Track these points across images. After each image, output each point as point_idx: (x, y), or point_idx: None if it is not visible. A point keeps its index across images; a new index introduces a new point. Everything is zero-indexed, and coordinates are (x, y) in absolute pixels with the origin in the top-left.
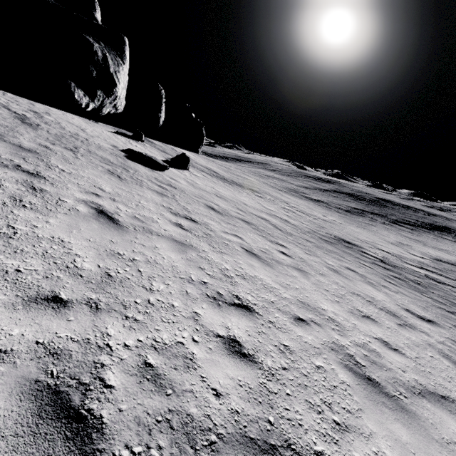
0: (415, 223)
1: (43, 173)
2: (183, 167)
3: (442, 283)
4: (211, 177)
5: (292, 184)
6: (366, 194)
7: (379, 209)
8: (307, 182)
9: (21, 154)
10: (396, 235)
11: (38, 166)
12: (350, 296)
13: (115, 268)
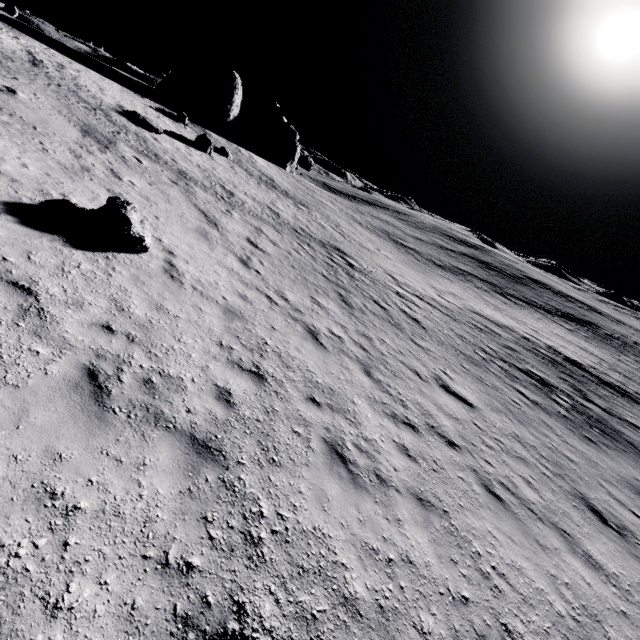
0: (540, 305)
1: None
2: (203, 149)
3: (406, 300)
4: (249, 175)
5: (400, 231)
6: (515, 269)
7: (506, 282)
8: (433, 238)
9: None
10: (468, 293)
11: None
12: (187, 204)
13: None
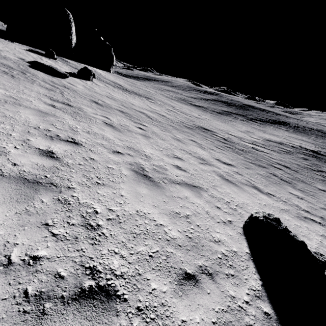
0: (264, 120)
1: None
2: (87, 78)
3: (261, 151)
4: (114, 87)
5: (183, 96)
6: (237, 101)
7: (243, 111)
8: (196, 94)
9: None
10: (247, 127)
11: None
12: (176, 149)
13: None
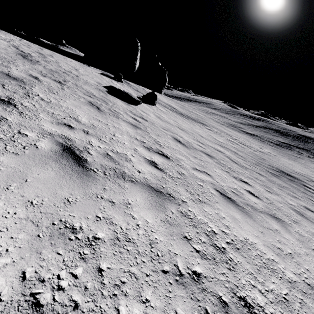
0: None
1: (16, 100)
2: (151, 102)
3: None
4: (172, 111)
5: (231, 120)
6: (290, 131)
7: (302, 144)
8: (242, 119)
9: (3, 80)
10: None
11: (15, 93)
12: None
13: (56, 273)
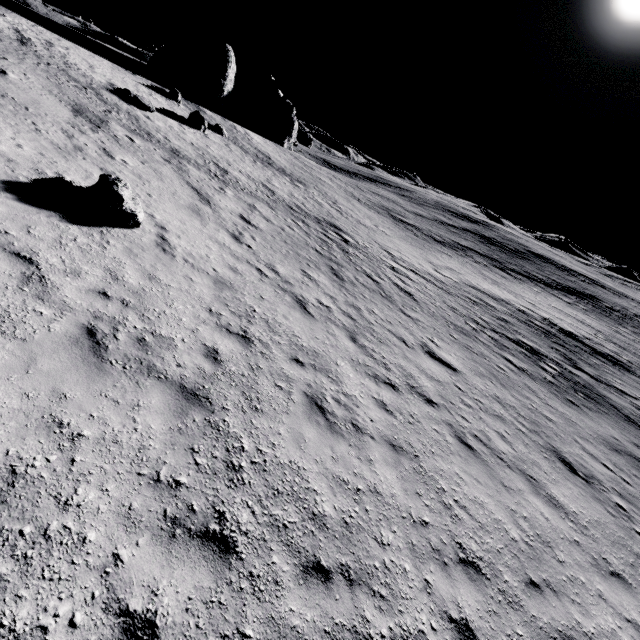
0: (540, 279)
1: None
2: (197, 127)
3: (400, 274)
4: (244, 153)
5: (400, 207)
6: (518, 244)
7: (507, 257)
8: (435, 214)
9: None
10: (466, 268)
11: None
12: (180, 182)
13: None
